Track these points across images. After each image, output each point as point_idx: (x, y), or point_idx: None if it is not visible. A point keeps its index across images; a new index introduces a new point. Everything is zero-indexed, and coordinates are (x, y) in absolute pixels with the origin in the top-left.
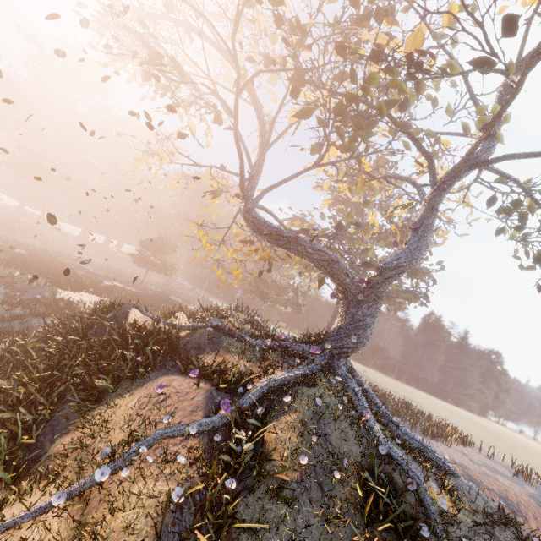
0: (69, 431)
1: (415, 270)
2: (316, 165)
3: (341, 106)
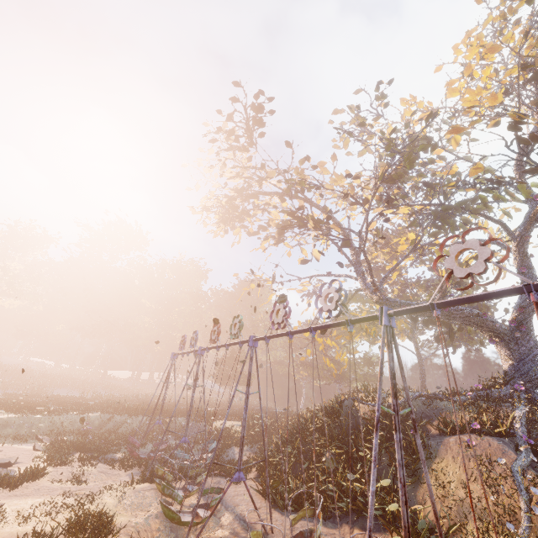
0: (420, 503)
1: (486, 306)
2: (412, 251)
3: (439, 213)
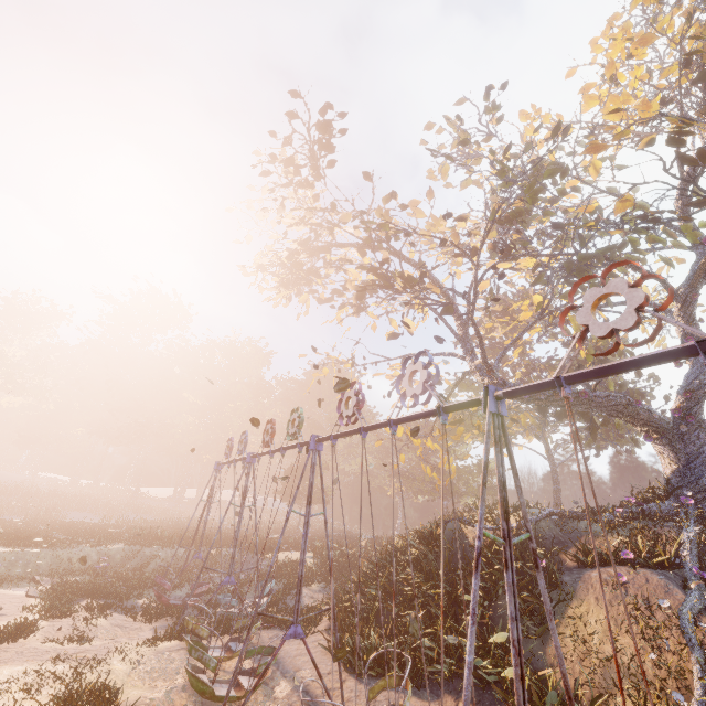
0: (551, 664)
1: (640, 392)
2: (538, 319)
3: (574, 265)
